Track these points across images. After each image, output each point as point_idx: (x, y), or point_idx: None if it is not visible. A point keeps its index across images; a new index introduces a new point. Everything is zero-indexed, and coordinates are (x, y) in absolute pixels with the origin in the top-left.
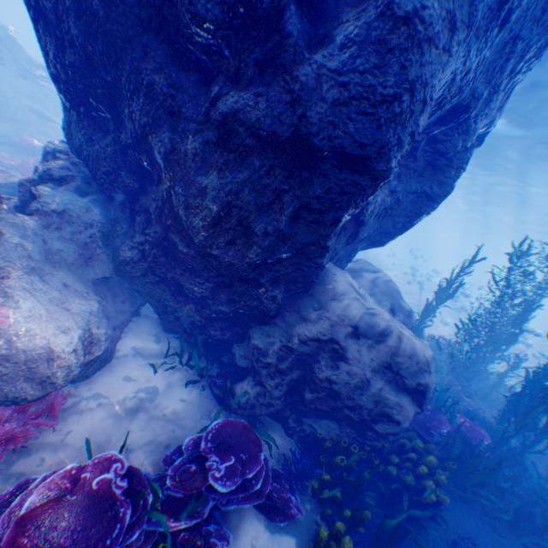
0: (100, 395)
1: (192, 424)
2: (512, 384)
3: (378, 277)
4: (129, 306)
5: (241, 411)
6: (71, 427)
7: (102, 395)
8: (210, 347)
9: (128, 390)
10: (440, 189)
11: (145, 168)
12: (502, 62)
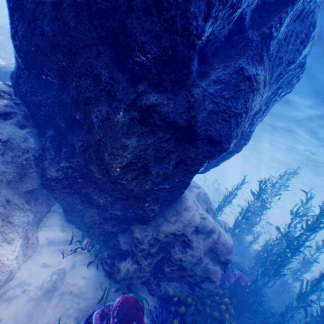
0: (24, 282)
1: (91, 296)
2: (258, 250)
3: (199, 190)
4: (45, 207)
5: (123, 281)
6: (1, 316)
7: (25, 282)
8: (101, 234)
9: (45, 275)
10: (236, 149)
11: (78, 119)
12: (272, 96)
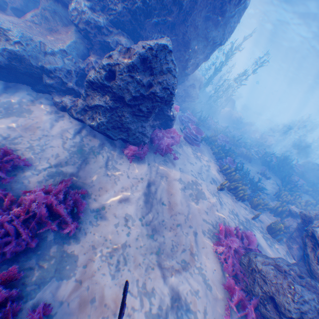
0: None
1: None
2: None
3: None
4: None
5: None
6: None
7: None
8: None
9: None
10: None
11: None
12: None
